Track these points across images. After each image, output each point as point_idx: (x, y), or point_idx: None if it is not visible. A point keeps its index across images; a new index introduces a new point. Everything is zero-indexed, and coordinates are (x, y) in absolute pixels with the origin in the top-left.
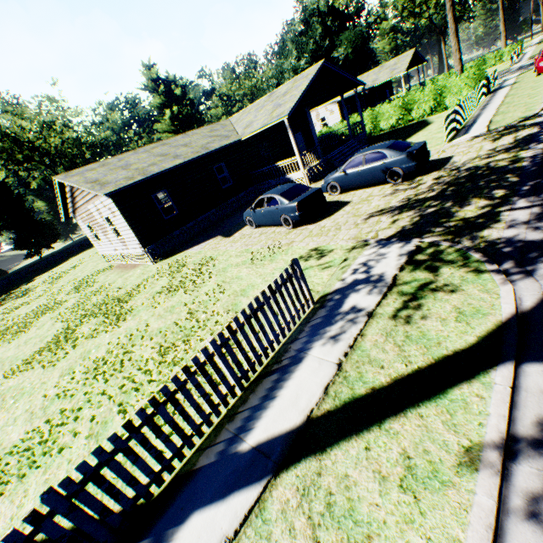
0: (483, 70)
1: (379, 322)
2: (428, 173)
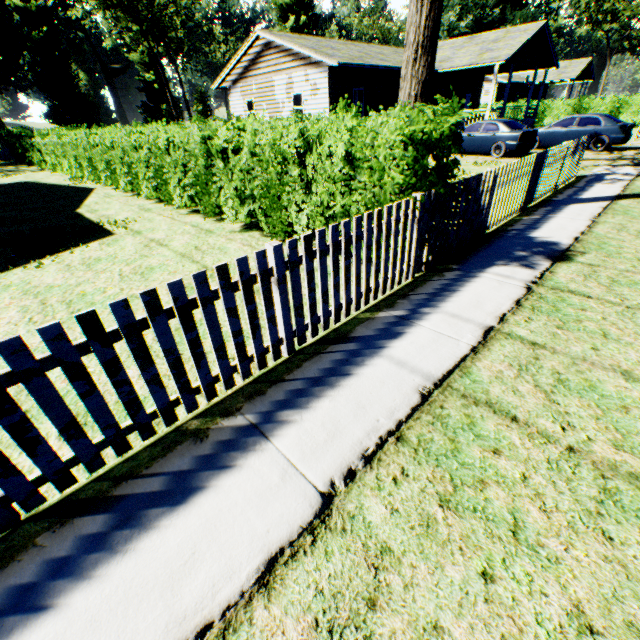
0: None
1: None
2: (625, 151)
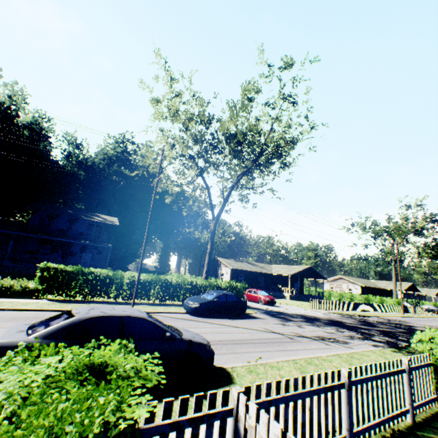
0: None
1: (435, 315)
2: None
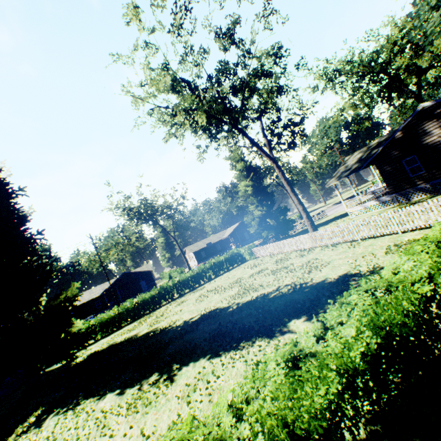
0: (181, 270)
1: None
2: None
